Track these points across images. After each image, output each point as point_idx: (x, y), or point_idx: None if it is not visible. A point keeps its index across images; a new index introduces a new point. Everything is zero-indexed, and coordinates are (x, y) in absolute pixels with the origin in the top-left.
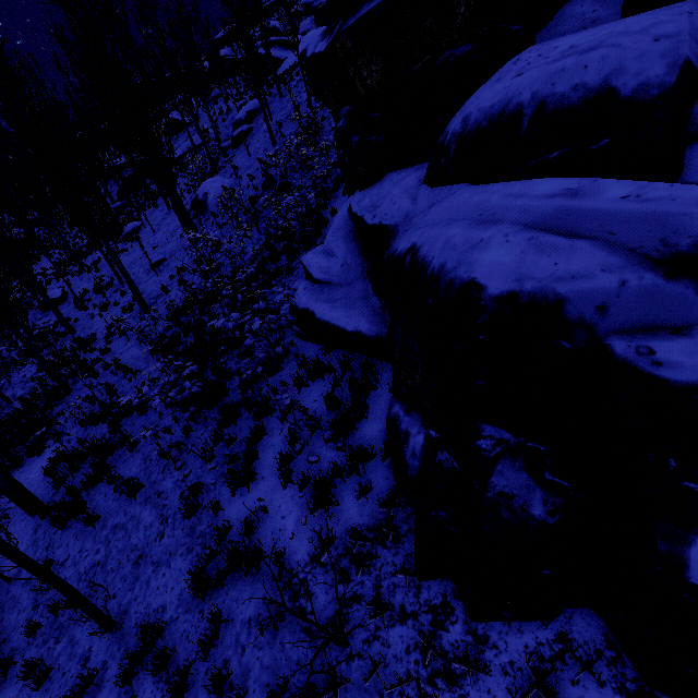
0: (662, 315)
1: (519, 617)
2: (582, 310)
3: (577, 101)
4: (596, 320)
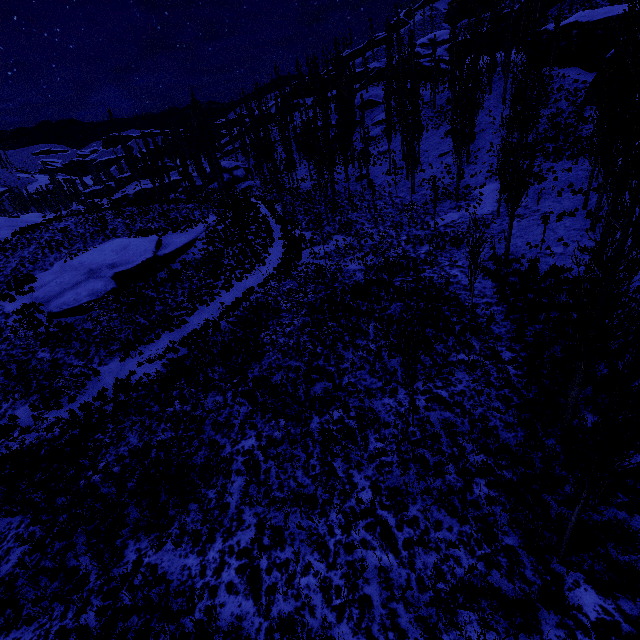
0: None
1: None
2: None
3: None
4: None
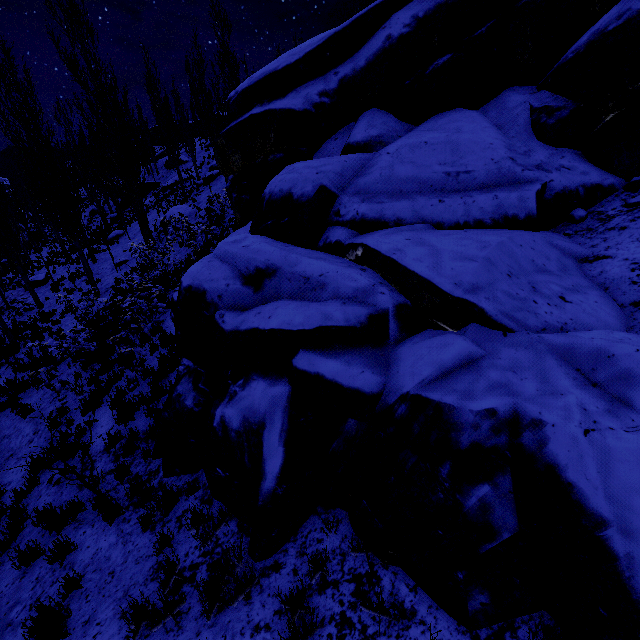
0: (242, 302)
1: (183, 472)
2: (213, 297)
3: (279, 197)
4: (218, 302)
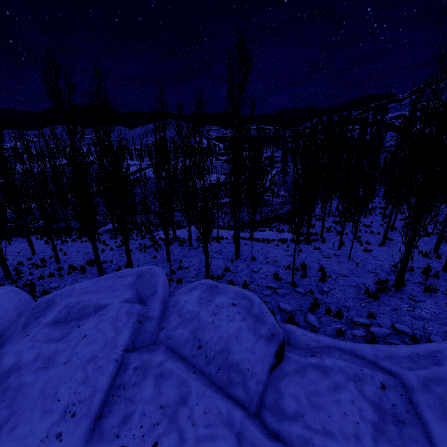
0: None
1: None
2: None
3: None
4: None
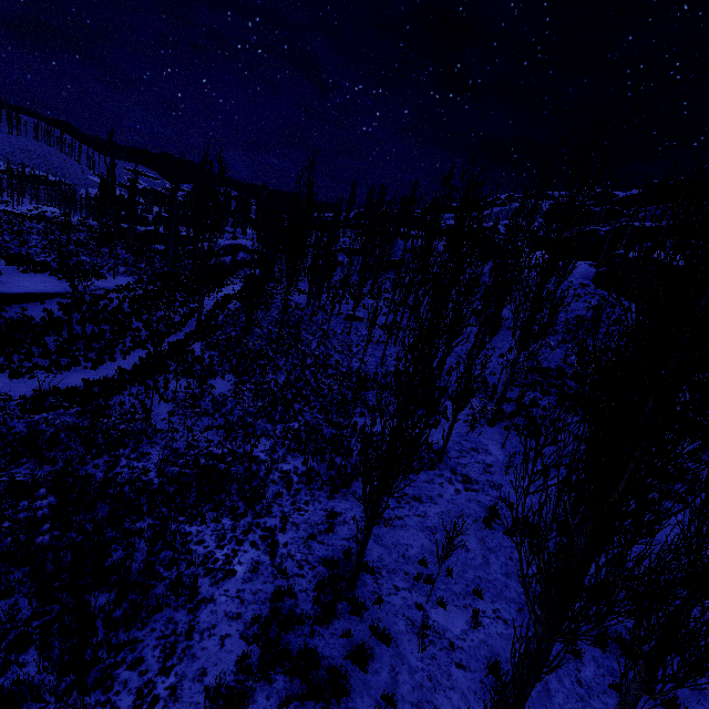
0: None
1: None
2: None
3: None
4: None
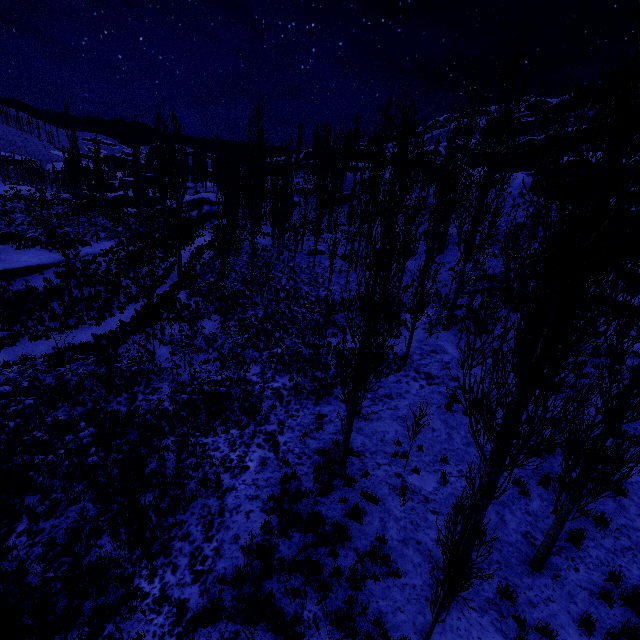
0: None
1: None
2: None
3: None
4: None
